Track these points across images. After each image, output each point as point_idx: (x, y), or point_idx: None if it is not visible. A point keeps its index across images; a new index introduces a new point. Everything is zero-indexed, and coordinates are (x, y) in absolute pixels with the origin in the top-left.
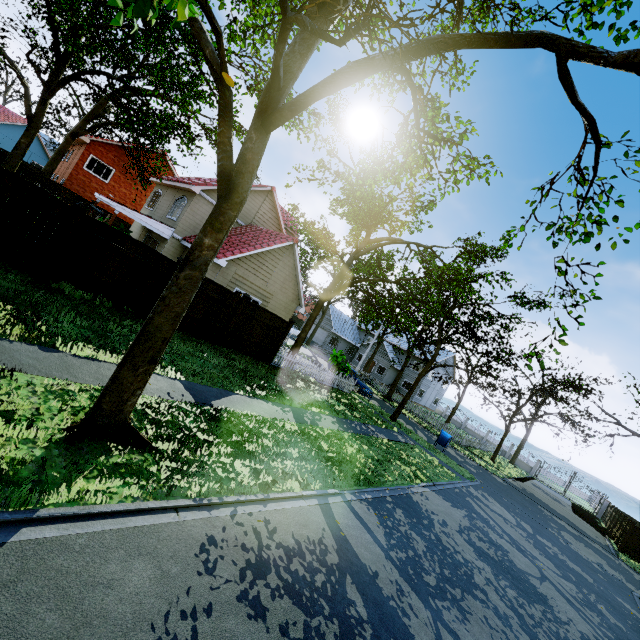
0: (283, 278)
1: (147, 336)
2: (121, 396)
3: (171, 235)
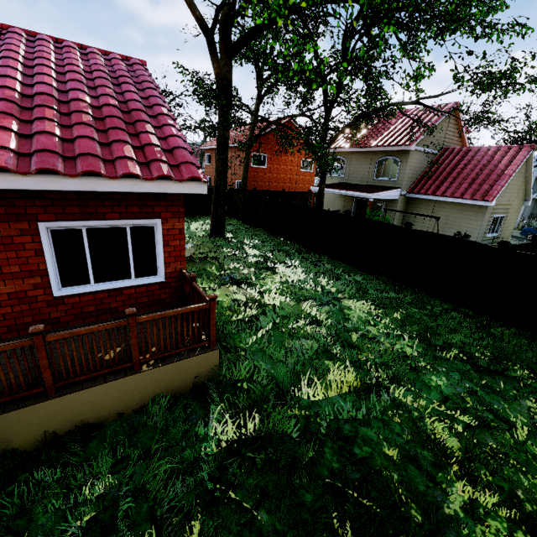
0: (517, 186)
1: None
2: None
3: (399, 194)
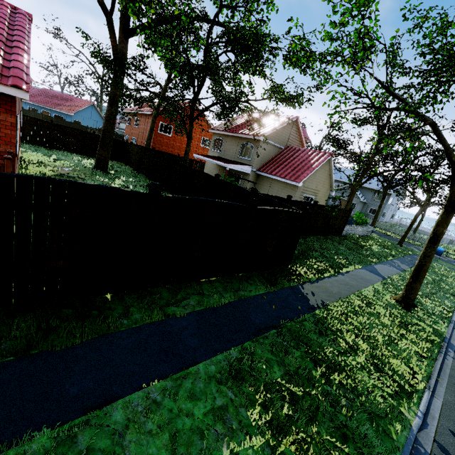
0: (324, 179)
1: (424, 271)
2: (416, 293)
3: (251, 170)
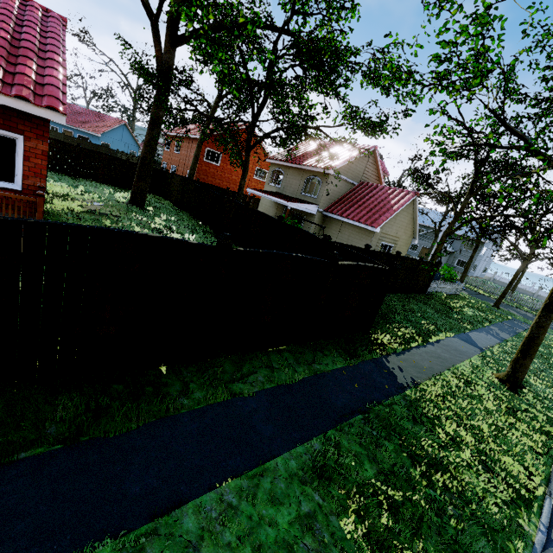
0: (406, 223)
1: (536, 345)
2: (525, 372)
3: (317, 210)
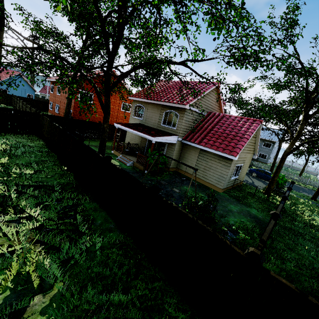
0: (251, 145)
1: None
2: None
3: (177, 140)
